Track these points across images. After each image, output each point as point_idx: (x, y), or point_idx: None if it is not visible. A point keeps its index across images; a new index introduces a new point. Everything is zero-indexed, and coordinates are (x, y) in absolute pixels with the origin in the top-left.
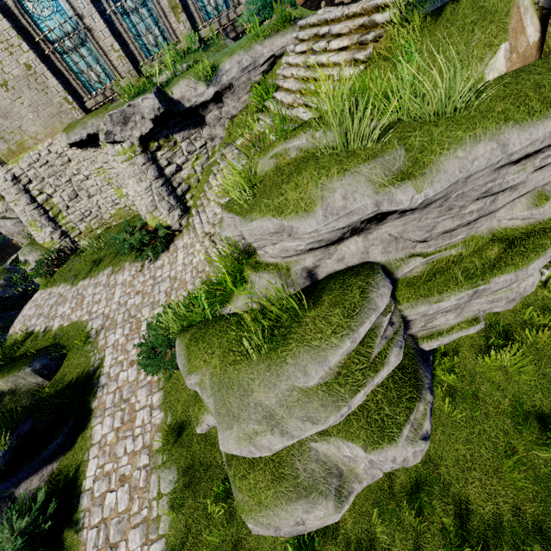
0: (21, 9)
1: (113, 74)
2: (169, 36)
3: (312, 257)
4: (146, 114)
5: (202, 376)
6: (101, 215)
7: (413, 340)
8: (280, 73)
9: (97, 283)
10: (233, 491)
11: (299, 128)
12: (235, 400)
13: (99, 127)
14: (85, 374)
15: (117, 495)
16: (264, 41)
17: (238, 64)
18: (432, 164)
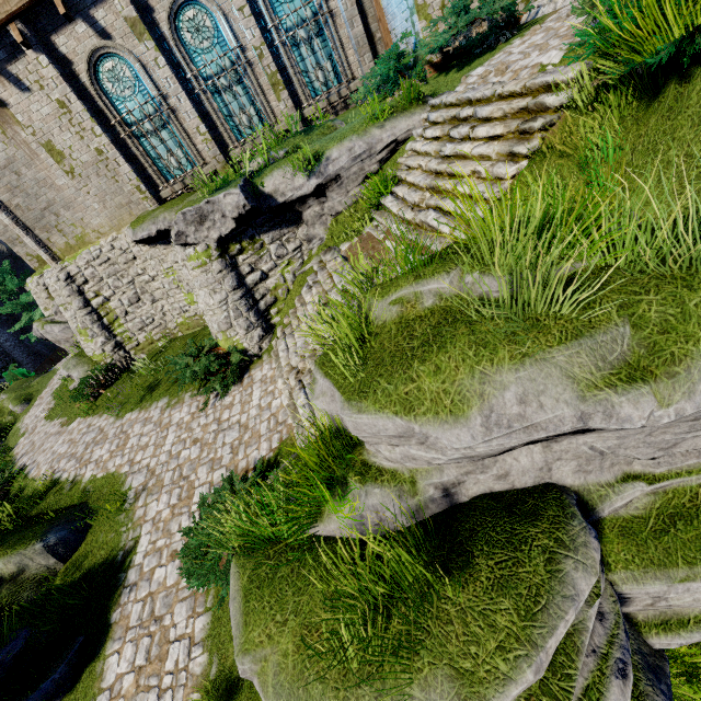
0: (99, 89)
1: (196, 159)
2: (266, 116)
3: (455, 469)
4: (228, 212)
5: (264, 662)
6: (165, 324)
7: (632, 629)
8: (403, 163)
9: (147, 419)
10: None
11: (437, 261)
12: None
13: (172, 223)
14: (111, 561)
15: None
16: (384, 124)
17: (349, 151)
18: (691, 360)
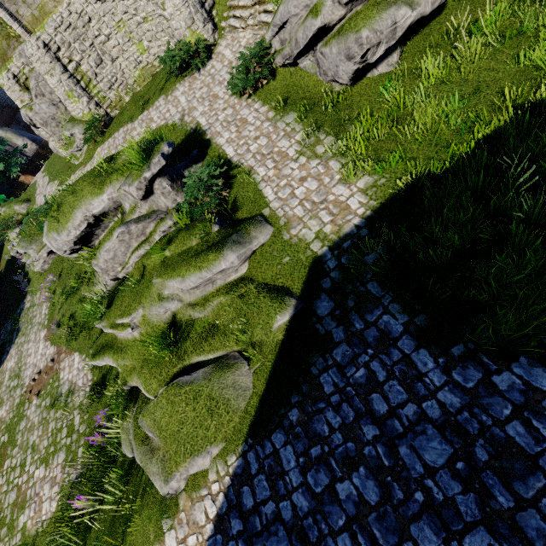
0: None
1: None
2: None
3: None
4: None
5: None
6: (126, 81)
7: None
8: None
9: (157, 107)
10: (350, 34)
11: None
12: None
13: None
14: (188, 135)
15: (257, 143)
16: None
17: None
18: None
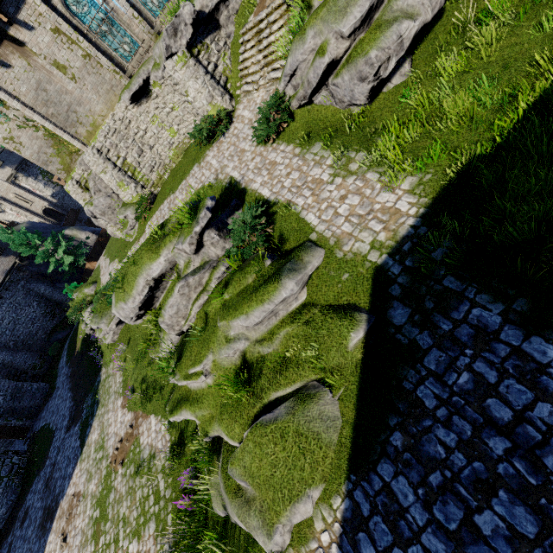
0: (70, 13)
1: (138, 41)
2: None
3: None
4: (187, 21)
5: (317, 27)
6: (163, 162)
7: None
8: None
9: (193, 174)
10: (359, 59)
11: None
12: (341, 1)
13: (149, 70)
14: (225, 189)
15: (290, 178)
16: None
17: None
18: None
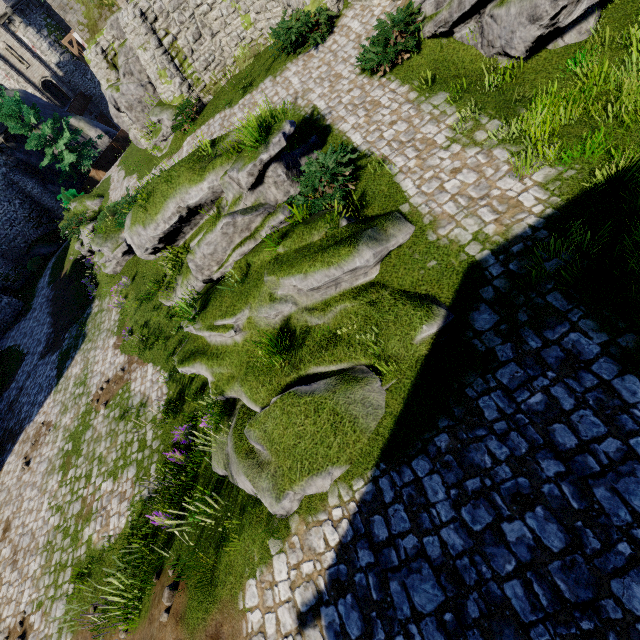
0: None
1: None
2: None
3: None
4: None
5: None
6: (224, 61)
7: None
8: None
9: (263, 90)
10: None
11: None
12: None
13: None
14: (302, 121)
15: (393, 129)
16: None
17: None
18: None
